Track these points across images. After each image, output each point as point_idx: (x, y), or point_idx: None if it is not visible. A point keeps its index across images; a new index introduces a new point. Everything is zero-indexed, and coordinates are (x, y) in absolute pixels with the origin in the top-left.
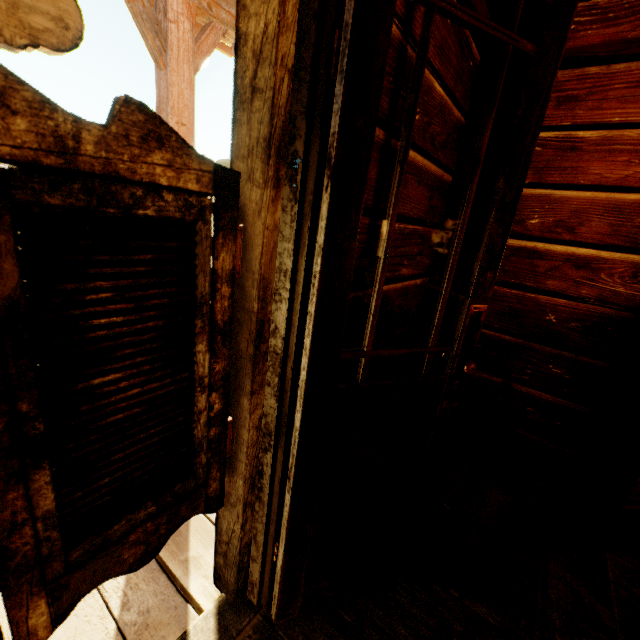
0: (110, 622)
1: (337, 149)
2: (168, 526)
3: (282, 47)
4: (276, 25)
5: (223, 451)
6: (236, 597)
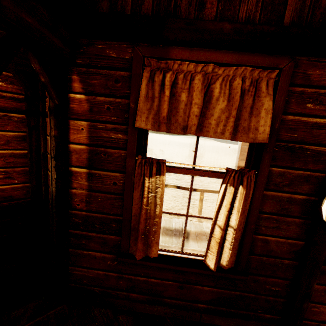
0: None
1: None
2: None
3: None
4: None
5: None
6: None
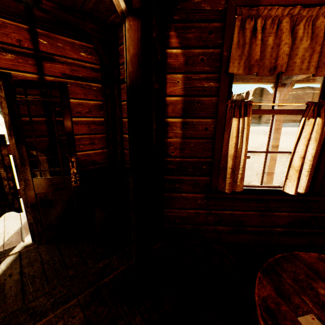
0: (2, 242)
1: (13, 129)
2: (2, 212)
3: (4, 111)
4: (1, 108)
5: (18, 196)
6: (31, 239)
